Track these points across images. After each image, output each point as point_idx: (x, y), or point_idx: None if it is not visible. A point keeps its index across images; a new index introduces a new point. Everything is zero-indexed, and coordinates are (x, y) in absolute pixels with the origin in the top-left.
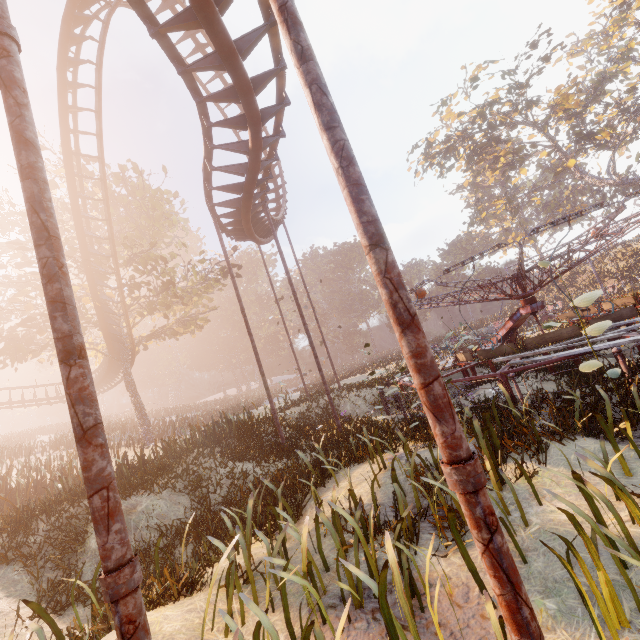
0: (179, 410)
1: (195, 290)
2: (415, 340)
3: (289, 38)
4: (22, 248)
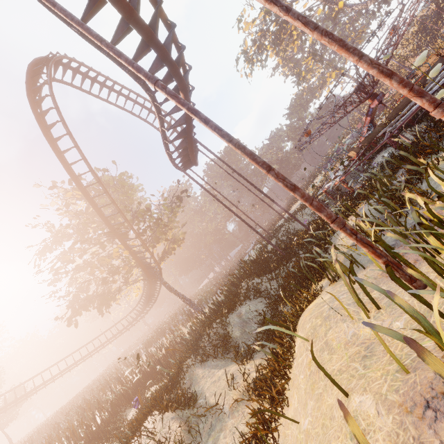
0: (194, 297)
1: (170, 219)
2: (397, 77)
3: (277, 7)
4: (82, 242)
